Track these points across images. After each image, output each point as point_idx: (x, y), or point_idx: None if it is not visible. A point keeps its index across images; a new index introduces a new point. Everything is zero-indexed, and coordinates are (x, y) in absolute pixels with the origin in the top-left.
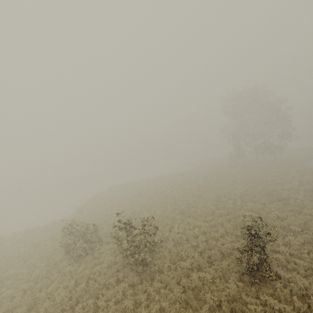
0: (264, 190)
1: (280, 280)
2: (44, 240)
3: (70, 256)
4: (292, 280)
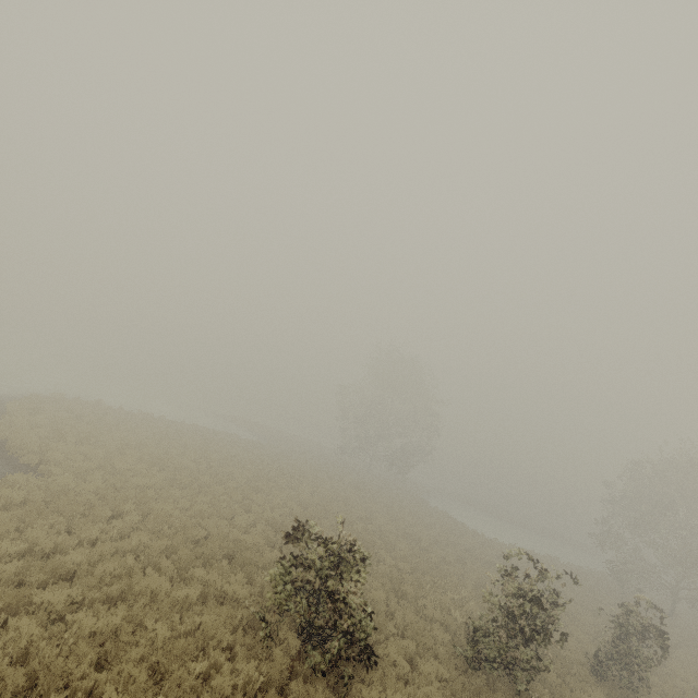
0: (448, 540)
1: (633, 695)
2: (3, 579)
3: (284, 665)
4: (639, 694)
